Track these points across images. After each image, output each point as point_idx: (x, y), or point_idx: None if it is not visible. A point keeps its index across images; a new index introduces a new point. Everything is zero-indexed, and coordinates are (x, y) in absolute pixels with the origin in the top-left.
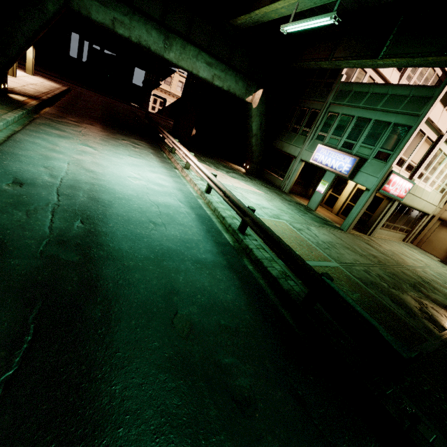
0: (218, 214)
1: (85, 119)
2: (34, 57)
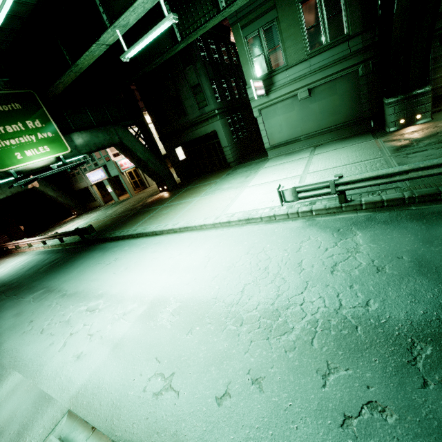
0: (53, 246)
1: None
2: None
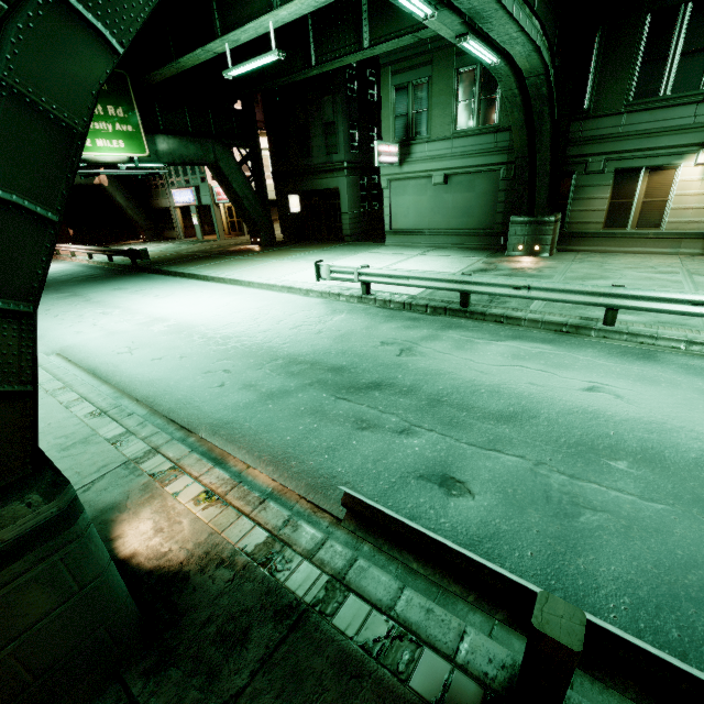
0: (100, 263)
1: None
2: None
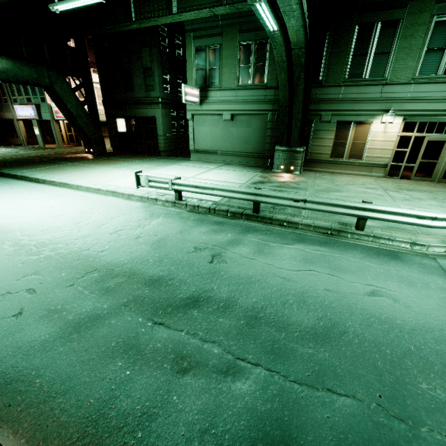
0: None
1: None
2: None
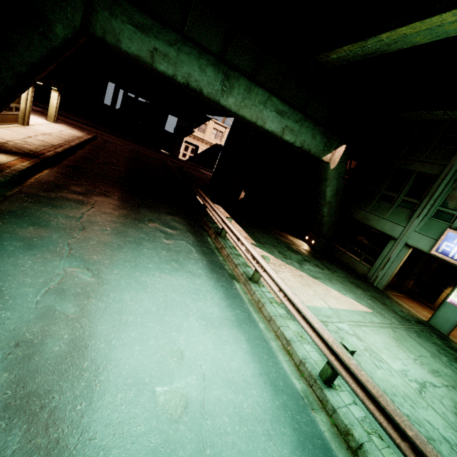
0: None
1: (99, 184)
2: (59, 104)
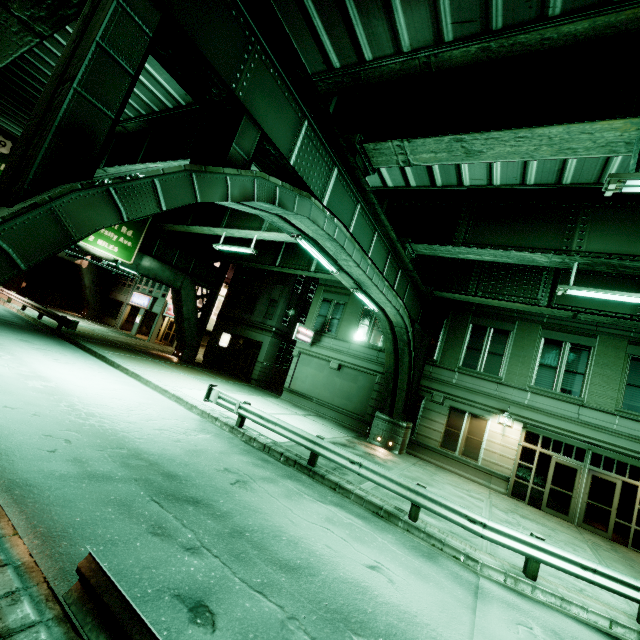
0: (28, 316)
1: None
2: None
